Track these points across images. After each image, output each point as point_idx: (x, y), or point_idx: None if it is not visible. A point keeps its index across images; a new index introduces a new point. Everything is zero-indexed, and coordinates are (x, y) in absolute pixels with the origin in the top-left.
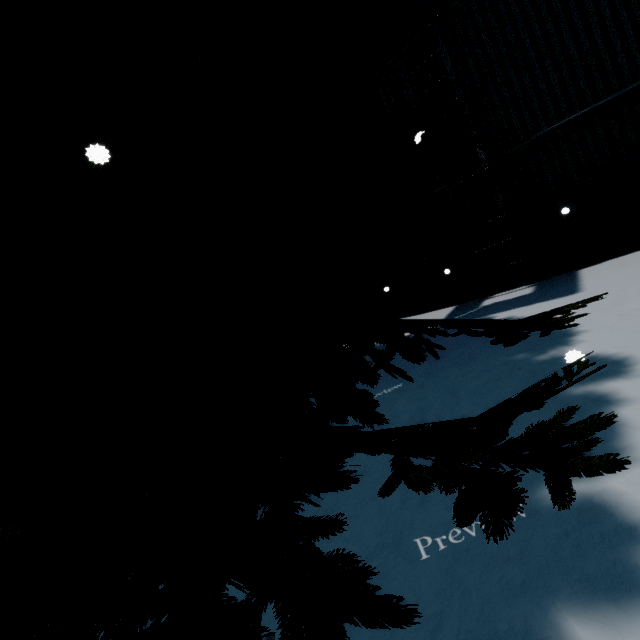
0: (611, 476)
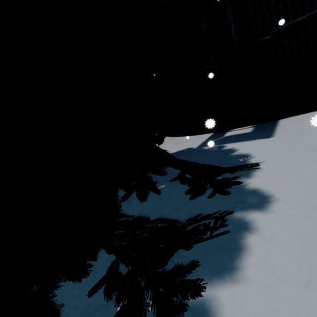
0: (222, 288)
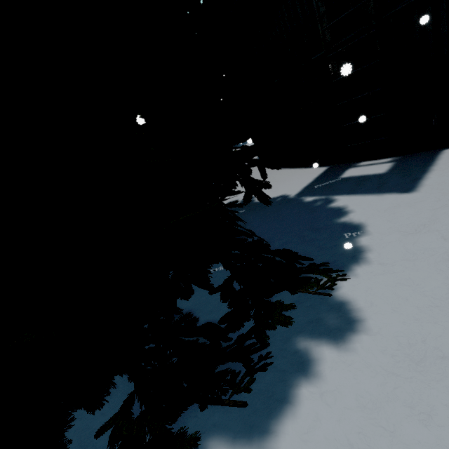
0: None
